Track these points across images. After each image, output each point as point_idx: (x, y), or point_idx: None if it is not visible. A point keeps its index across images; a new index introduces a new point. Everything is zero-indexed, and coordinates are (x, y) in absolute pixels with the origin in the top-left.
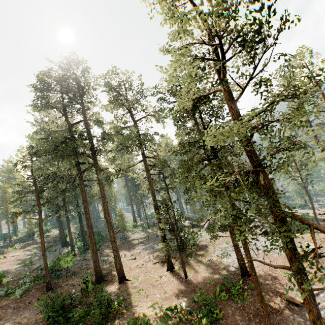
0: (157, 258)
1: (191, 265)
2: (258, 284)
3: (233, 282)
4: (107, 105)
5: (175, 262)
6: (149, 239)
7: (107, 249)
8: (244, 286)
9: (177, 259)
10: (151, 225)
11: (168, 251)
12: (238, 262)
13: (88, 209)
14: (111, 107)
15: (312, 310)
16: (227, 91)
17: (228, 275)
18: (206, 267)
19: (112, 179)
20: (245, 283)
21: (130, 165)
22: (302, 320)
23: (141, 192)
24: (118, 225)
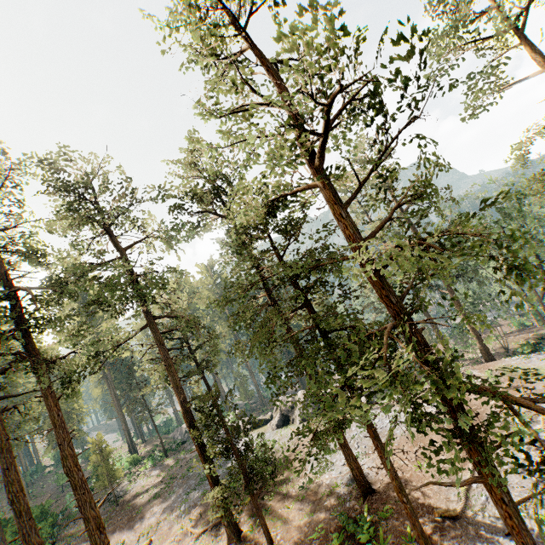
0: (201, 520)
1: (273, 511)
2: (415, 515)
3: (353, 515)
4: (54, 222)
5: (241, 516)
6: (173, 482)
7: (73, 543)
8: (372, 517)
9: (242, 508)
10: (170, 448)
11: (225, 499)
12: (353, 475)
13: (16, 470)
14: (66, 224)
15: (525, 542)
16: (323, 192)
17: (341, 505)
18: (301, 503)
19: (78, 379)
20: (371, 509)
21: (120, 339)
22: (471, 542)
23: (149, 389)
24: (92, 473)
